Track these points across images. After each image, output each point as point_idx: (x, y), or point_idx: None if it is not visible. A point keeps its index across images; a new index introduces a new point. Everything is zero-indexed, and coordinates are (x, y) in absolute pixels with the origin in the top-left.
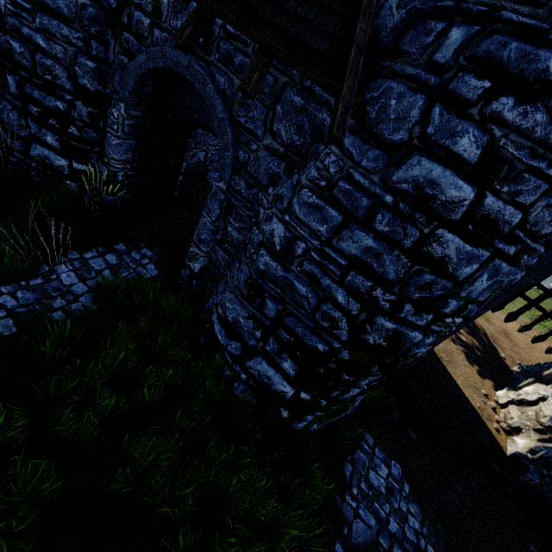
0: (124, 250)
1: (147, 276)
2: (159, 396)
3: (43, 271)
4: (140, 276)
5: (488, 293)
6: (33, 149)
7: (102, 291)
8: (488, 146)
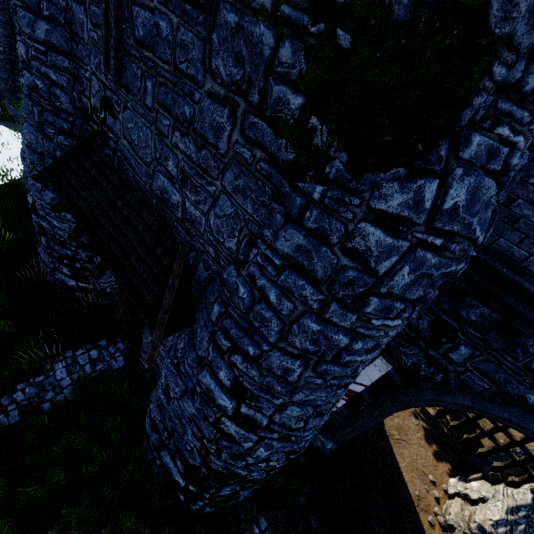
0: (105, 345)
1: (115, 367)
2: (97, 472)
3: (46, 369)
4: (110, 368)
5: (279, 454)
6: (56, 275)
7: (80, 383)
8: (236, 378)
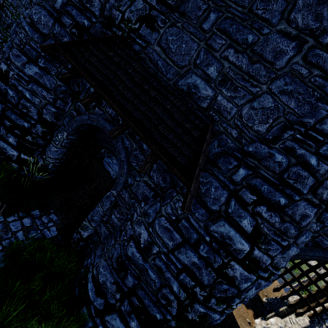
0: (38, 215)
1: (48, 236)
2: None
3: None
4: (44, 236)
5: (255, 294)
6: None
7: (12, 249)
8: (255, 225)
